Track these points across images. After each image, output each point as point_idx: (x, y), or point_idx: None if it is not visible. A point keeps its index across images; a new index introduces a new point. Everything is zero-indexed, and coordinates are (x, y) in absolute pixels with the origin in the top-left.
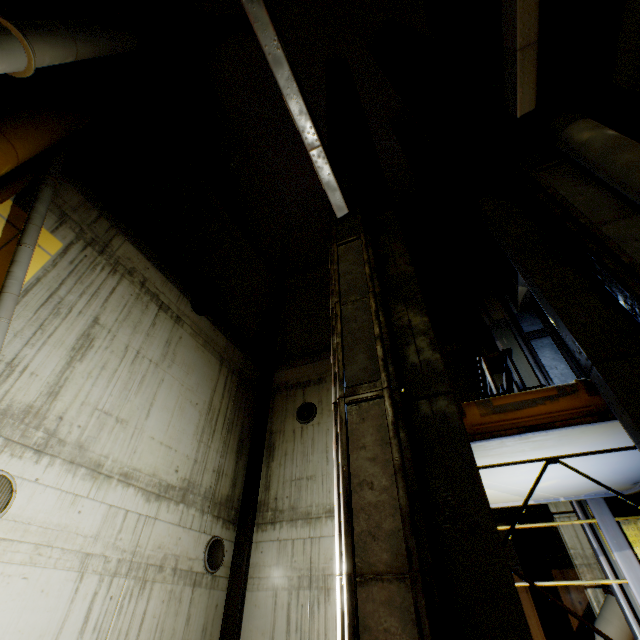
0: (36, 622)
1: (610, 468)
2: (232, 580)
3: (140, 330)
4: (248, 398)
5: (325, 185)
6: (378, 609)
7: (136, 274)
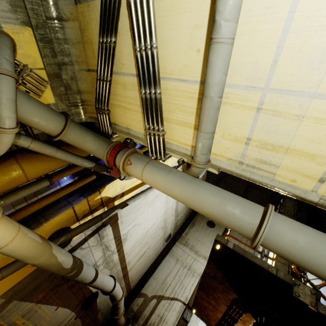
0: (158, 216)
1: (324, 302)
2: (165, 248)
3: None
4: None
5: None
6: (280, 266)
7: None
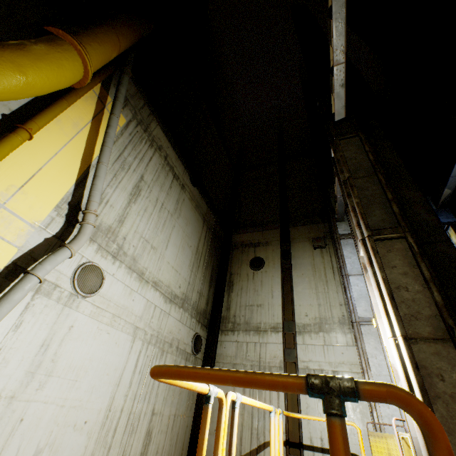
0: (113, 360)
1: None
2: (204, 362)
3: (164, 189)
4: (216, 249)
5: (336, 94)
6: (429, 357)
7: (162, 150)
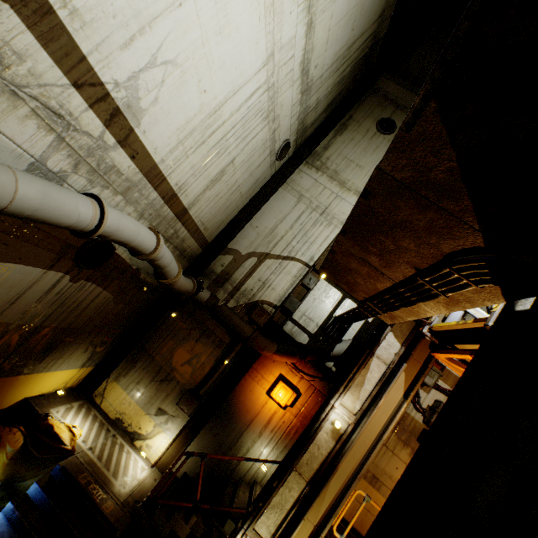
0: (245, 61)
1: None
2: (275, 176)
3: None
4: (357, 75)
5: None
6: None
7: None
